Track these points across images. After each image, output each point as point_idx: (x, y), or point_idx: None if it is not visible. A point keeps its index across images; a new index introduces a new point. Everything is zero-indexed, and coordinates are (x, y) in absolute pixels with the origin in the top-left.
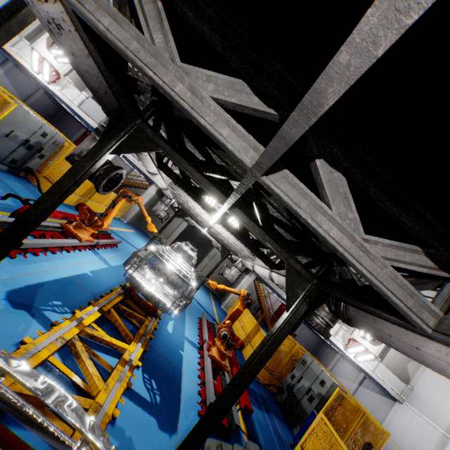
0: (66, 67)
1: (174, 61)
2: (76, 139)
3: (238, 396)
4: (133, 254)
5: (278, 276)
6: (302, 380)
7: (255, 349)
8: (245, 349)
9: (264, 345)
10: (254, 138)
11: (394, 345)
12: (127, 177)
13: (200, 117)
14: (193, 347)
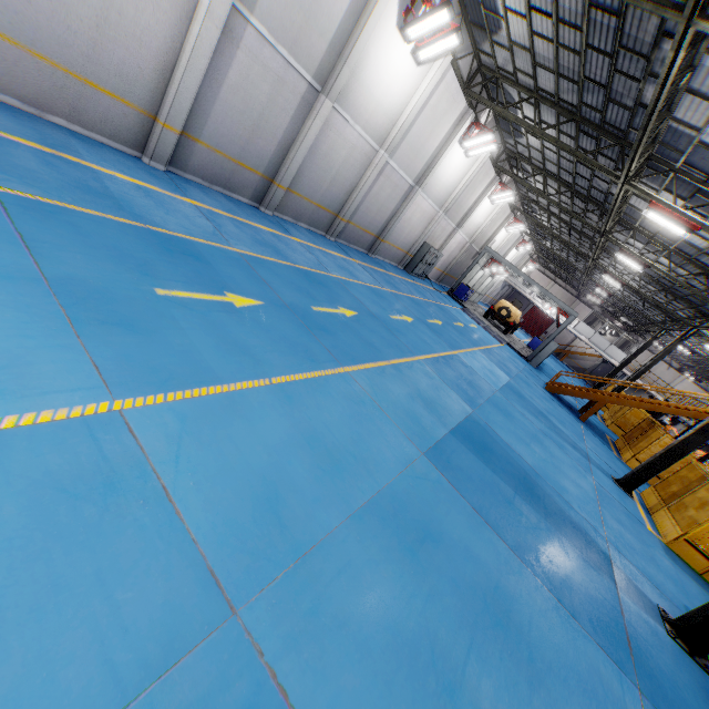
0: (529, 268)
1: None
2: (524, 314)
3: None
4: None
5: None
6: None
7: None
8: None
9: None
10: None
11: None
12: (571, 344)
13: None
14: None
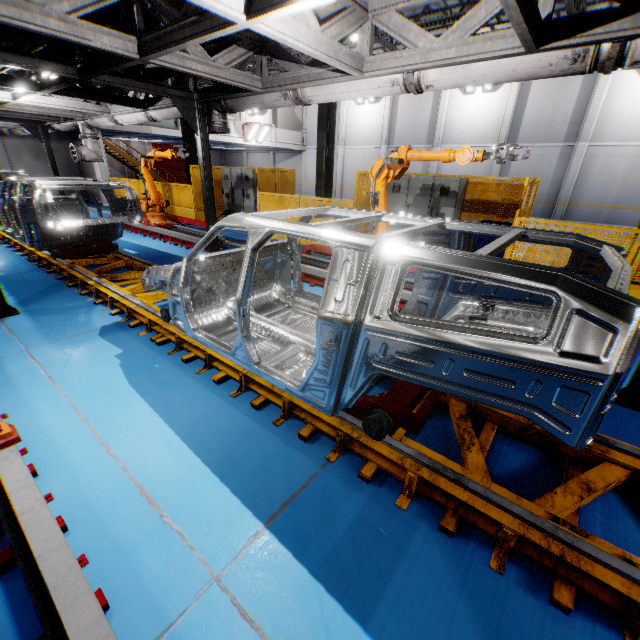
0: None
1: (30, 2)
2: None
3: (214, 208)
4: (22, 202)
5: (159, 112)
6: (235, 191)
7: (201, 176)
8: (176, 213)
9: (204, 169)
10: (124, 35)
11: (257, 108)
12: None
13: (88, 43)
14: (147, 240)
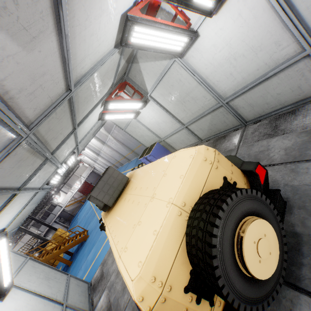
0: None
1: None
2: None
3: None
4: None
5: None
6: None
7: None
8: None
9: None
10: None
11: None
12: None
13: None
14: None
